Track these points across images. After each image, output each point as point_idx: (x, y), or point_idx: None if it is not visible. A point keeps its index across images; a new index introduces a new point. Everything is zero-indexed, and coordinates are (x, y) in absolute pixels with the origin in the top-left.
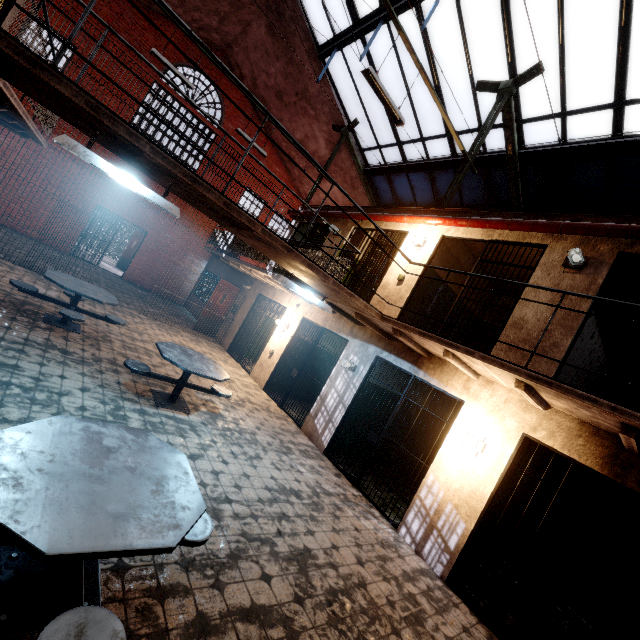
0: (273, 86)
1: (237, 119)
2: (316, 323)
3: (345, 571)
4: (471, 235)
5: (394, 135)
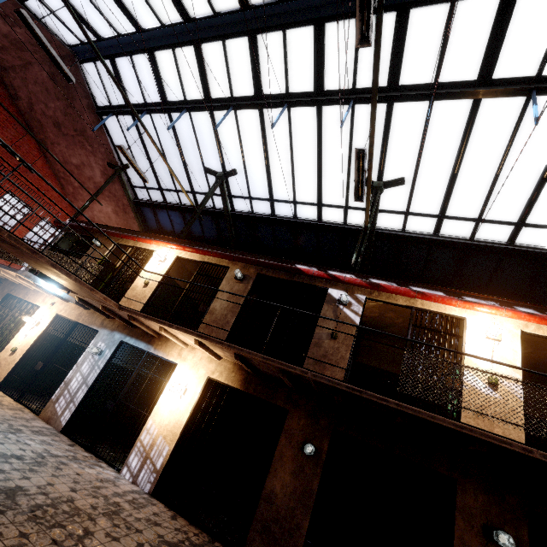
0: (52, 116)
1: (5, 129)
2: (70, 318)
3: (56, 495)
4: (193, 257)
5: (157, 183)
